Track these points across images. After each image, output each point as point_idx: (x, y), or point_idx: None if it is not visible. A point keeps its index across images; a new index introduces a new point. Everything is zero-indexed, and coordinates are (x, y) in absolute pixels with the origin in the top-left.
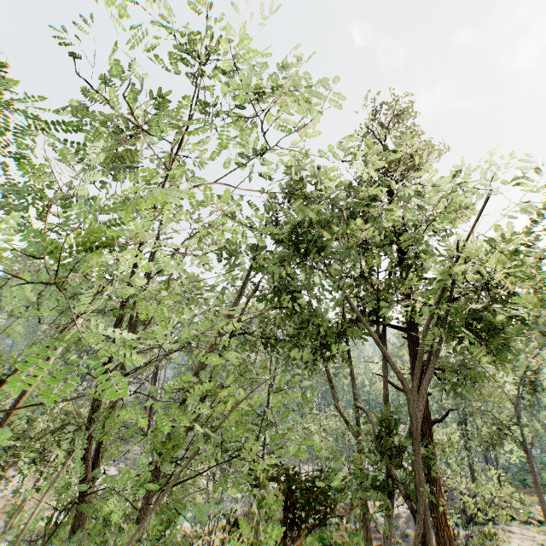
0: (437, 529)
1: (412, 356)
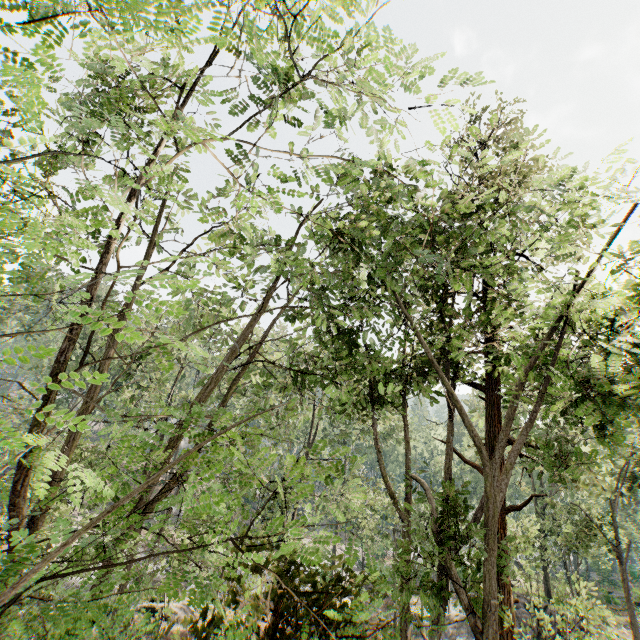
0: None
1: (488, 421)
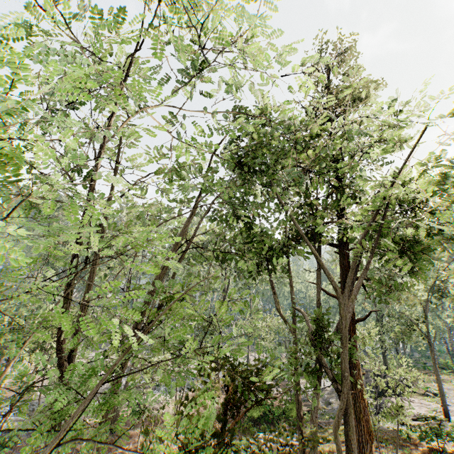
0: (354, 402)
1: (342, 267)
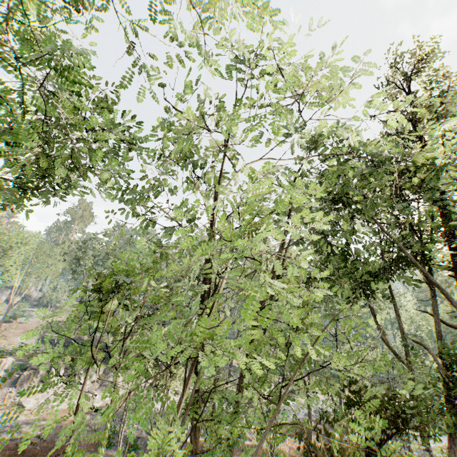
0: None
1: None
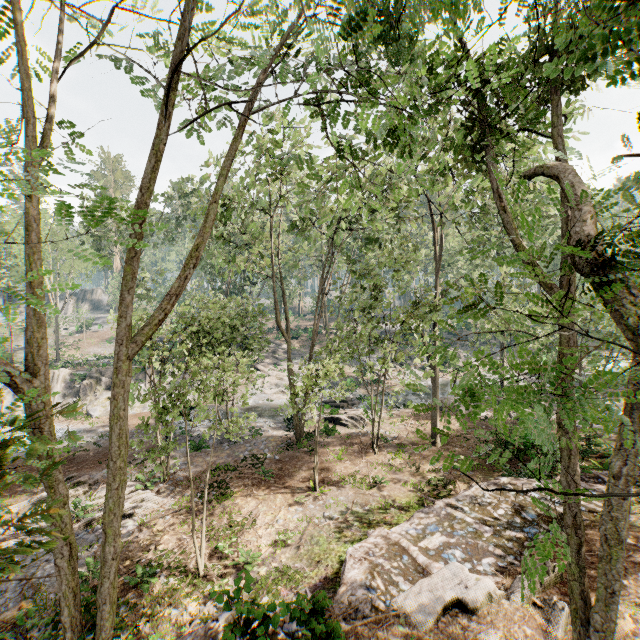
0: None
1: None
